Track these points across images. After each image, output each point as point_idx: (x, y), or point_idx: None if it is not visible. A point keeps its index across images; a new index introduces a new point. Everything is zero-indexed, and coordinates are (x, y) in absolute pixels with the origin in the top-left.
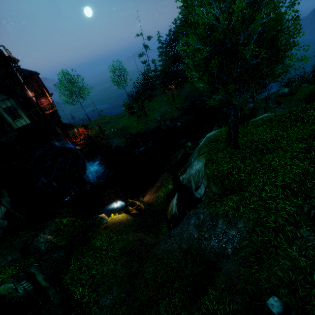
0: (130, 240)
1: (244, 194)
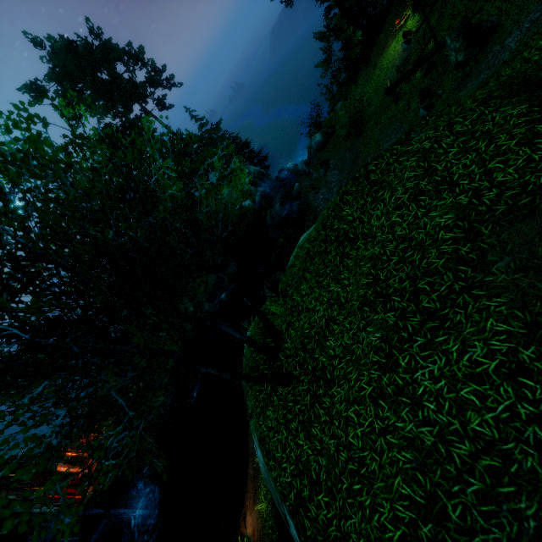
0: None
1: None
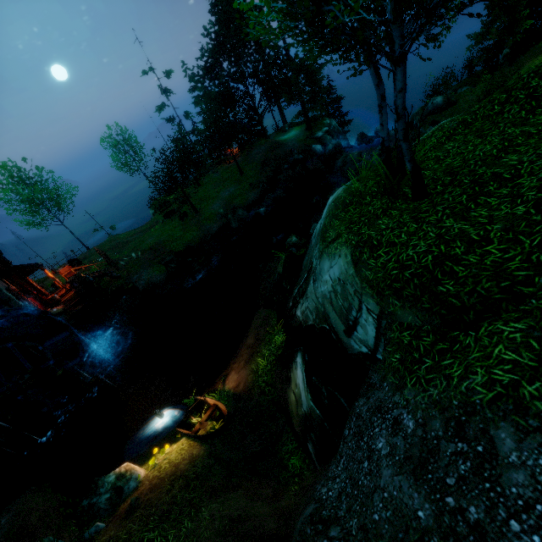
0: (204, 537)
1: (539, 306)
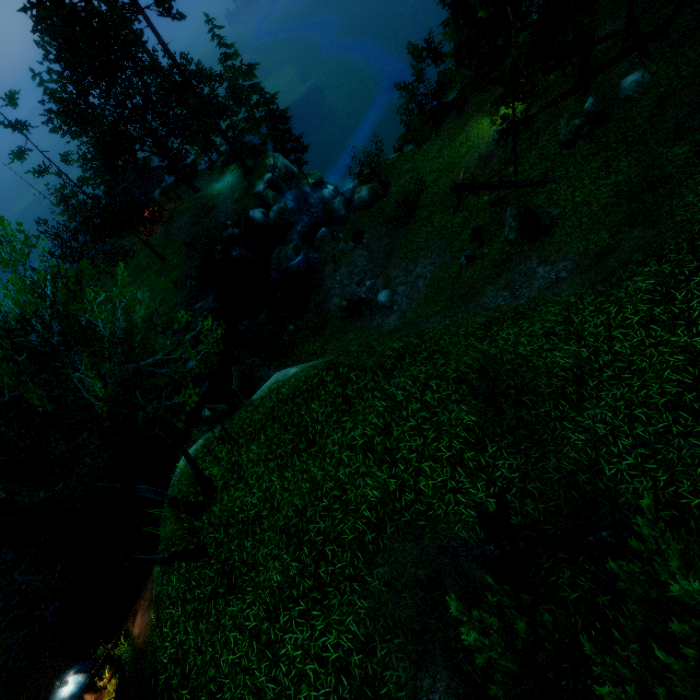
0: None
1: None
